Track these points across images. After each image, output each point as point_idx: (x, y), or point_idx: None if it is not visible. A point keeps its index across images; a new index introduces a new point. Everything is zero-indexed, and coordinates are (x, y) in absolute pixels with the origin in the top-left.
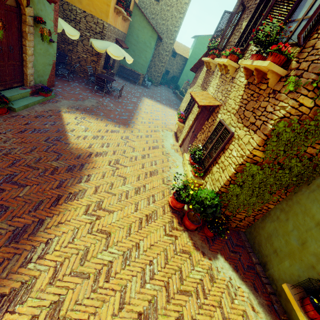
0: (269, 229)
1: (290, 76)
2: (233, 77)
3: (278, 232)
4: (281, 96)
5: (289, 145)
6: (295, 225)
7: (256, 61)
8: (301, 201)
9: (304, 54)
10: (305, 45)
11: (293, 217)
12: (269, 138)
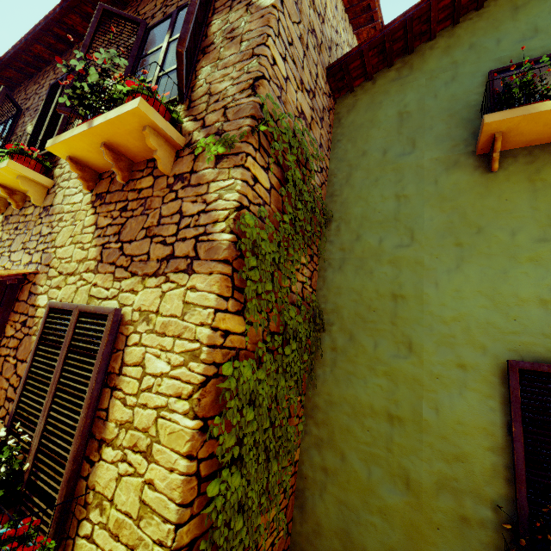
0: (332, 520)
1: (196, 141)
2: (48, 206)
3: (352, 507)
4: (203, 175)
5: (277, 276)
6: (364, 456)
7: (101, 116)
8: (333, 395)
9: (200, 107)
10: (190, 98)
11: (347, 441)
12: (236, 268)
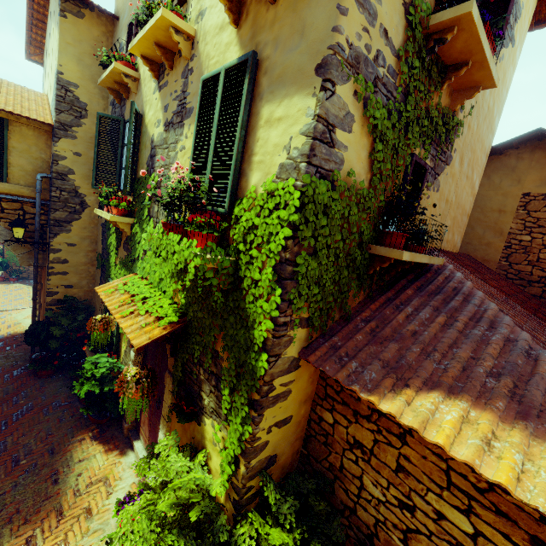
0: None
1: None
2: None
3: None
4: None
5: None
6: None
7: None
8: None
9: None
10: None
11: None
12: None
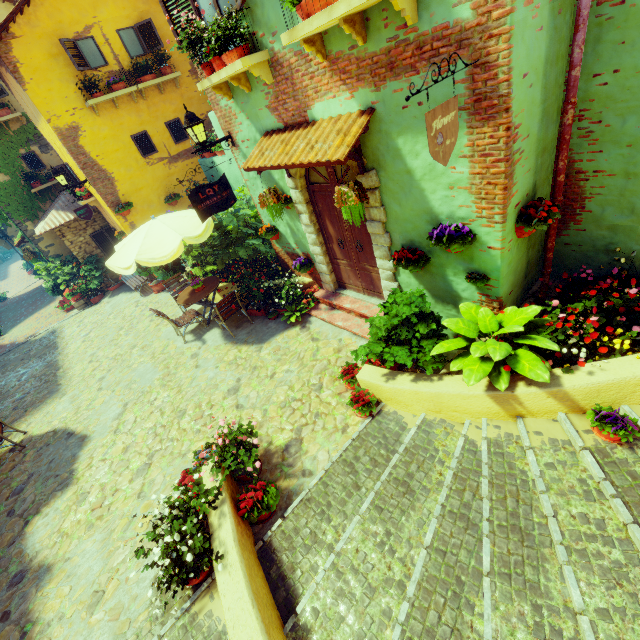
0: None
1: None
2: None
3: None
4: None
5: None
6: None
7: None
8: None
9: None
10: None
11: None
12: None
